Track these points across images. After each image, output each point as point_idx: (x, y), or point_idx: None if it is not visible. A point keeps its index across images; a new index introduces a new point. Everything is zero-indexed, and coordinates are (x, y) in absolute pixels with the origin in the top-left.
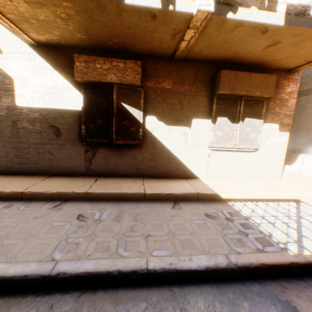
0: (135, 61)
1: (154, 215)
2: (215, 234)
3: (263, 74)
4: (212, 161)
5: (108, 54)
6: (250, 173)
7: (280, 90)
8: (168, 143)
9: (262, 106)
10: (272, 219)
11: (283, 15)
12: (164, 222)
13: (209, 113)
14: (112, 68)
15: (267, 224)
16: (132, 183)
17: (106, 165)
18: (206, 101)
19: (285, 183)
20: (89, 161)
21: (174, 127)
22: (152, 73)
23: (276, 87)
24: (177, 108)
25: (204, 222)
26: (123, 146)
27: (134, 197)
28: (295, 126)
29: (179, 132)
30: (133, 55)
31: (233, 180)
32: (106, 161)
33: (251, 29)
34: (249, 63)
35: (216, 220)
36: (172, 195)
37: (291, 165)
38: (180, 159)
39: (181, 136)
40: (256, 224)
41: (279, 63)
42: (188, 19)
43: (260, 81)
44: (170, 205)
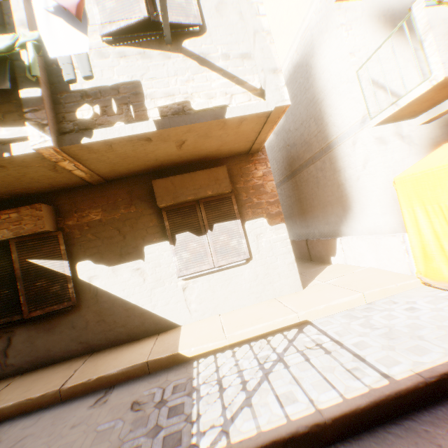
0: (33, 205)
1: (46, 432)
2: (107, 447)
3: (208, 170)
4: (191, 295)
5: (7, 204)
6: (255, 294)
7: (249, 177)
8: (118, 289)
9: (230, 202)
10: (232, 378)
11: (152, 121)
12: (48, 444)
13: (164, 232)
14: (4, 222)
15: (215, 392)
16: (62, 372)
17: (32, 351)
18: (155, 219)
19: (305, 293)
20: (4, 353)
21: (121, 266)
22: (71, 209)
23: (243, 175)
24: (118, 240)
25: (113, 423)
26: (52, 315)
27: (45, 401)
28: (321, 203)
29: (130, 270)
30: (41, 195)
31: (229, 313)
32: (31, 345)
33: (129, 142)
34: (190, 161)
35: (138, 412)
36: (106, 378)
37: (335, 255)
38: (143, 307)
39: (135, 274)
40: (195, 400)
41: (224, 151)
42: (44, 156)
43: (208, 178)
44: (95, 399)
